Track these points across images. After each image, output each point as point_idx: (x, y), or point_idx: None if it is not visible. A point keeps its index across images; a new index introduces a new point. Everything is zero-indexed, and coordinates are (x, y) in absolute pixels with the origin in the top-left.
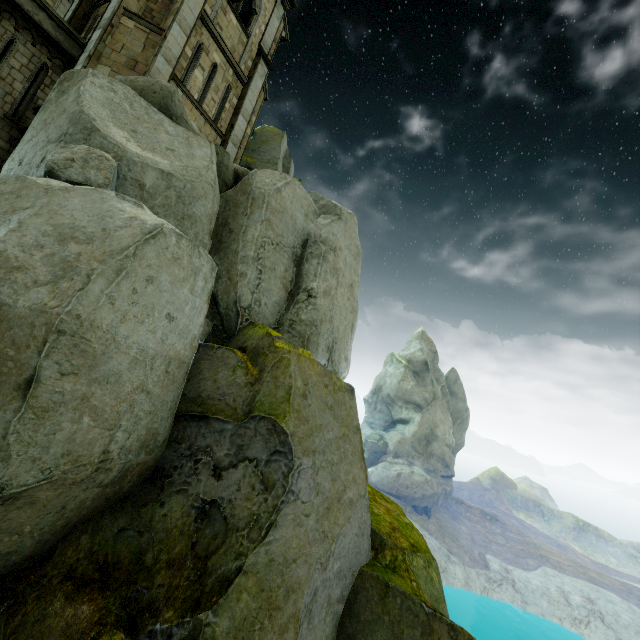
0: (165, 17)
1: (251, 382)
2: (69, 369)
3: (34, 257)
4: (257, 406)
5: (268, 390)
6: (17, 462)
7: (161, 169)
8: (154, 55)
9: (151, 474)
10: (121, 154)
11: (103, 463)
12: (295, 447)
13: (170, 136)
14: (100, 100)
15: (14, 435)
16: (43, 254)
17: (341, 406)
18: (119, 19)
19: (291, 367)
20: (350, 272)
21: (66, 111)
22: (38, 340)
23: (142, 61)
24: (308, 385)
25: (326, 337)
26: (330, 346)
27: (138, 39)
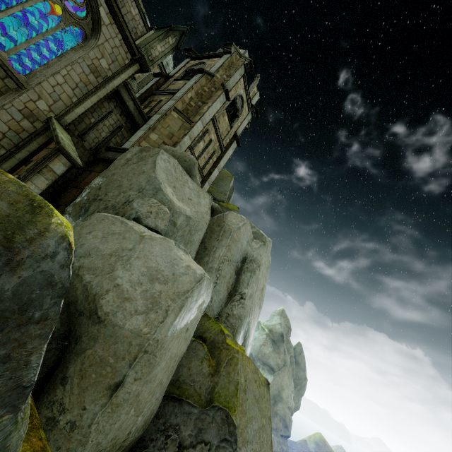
0: (194, 114)
1: (212, 373)
2: (139, 375)
3: (136, 291)
4: (216, 397)
5: (224, 383)
6: (90, 446)
7: (187, 215)
8: (184, 134)
9: (135, 443)
10: (171, 206)
11: (124, 441)
12: (239, 438)
13: (190, 189)
14: (163, 168)
15: (95, 424)
16: (141, 289)
17: (262, 399)
18: (170, 112)
19: (238, 365)
20: (263, 279)
21: (145, 173)
22: (131, 355)
23: (176, 135)
24: (247, 381)
25: (245, 327)
26: (245, 334)
27: (177, 124)
